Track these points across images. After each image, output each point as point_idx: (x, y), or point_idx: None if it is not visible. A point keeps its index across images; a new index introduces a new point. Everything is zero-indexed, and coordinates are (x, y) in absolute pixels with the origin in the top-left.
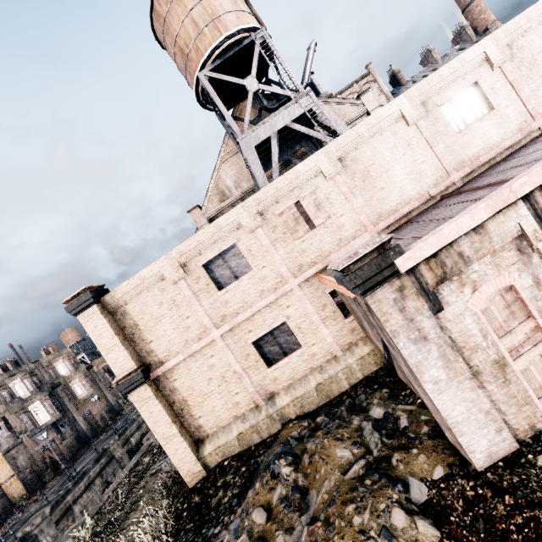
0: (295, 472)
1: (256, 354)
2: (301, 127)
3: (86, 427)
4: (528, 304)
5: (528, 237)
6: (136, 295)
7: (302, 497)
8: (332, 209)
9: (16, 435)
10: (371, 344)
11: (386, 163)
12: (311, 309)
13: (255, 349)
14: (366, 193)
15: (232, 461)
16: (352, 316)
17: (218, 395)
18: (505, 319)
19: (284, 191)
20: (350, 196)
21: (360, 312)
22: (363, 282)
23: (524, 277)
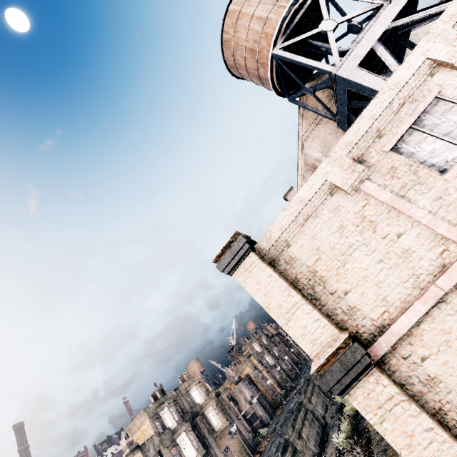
0: None
1: None
2: (408, 18)
3: None
4: None
5: None
6: (299, 228)
7: None
8: None
9: None
10: None
11: None
12: None
13: None
14: None
15: None
16: None
17: None
18: None
19: None
20: None
21: None
22: None
23: None
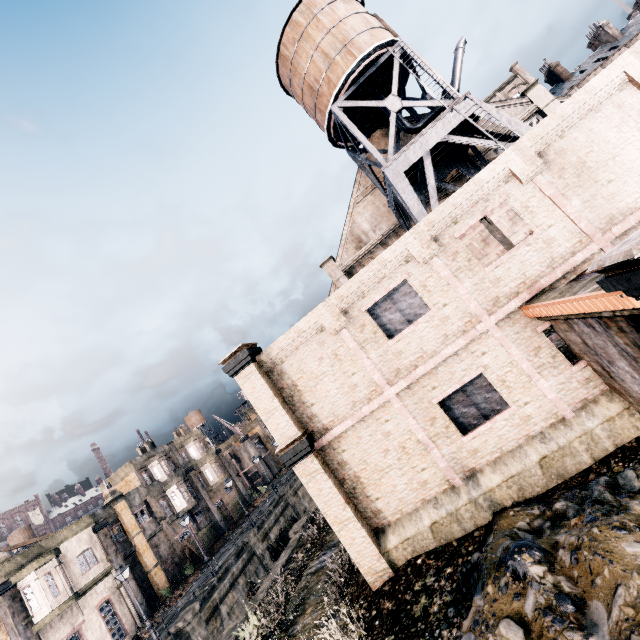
0: (551, 574)
1: (444, 417)
2: (460, 138)
3: (220, 518)
4: None
5: None
6: (293, 350)
7: (578, 610)
8: (534, 220)
9: (157, 521)
10: (621, 399)
11: (611, 147)
12: (518, 355)
13: (442, 411)
14: (584, 192)
15: (428, 560)
16: (583, 361)
17: (399, 470)
18: None
19: (463, 208)
20: (559, 200)
21: (614, 347)
22: None
23: None
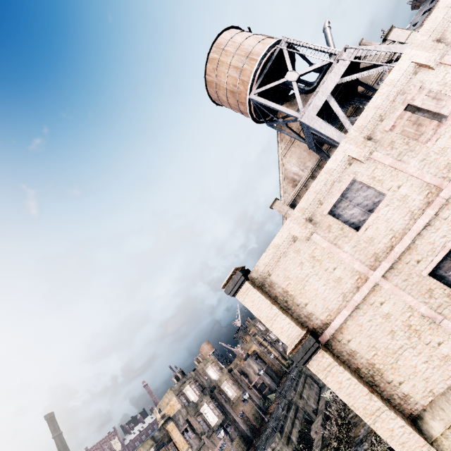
0: None
1: (441, 287)
2: (352, 76)
3: (245, 427)
4: None
5: None
6: (276, 263)
7: None
8: None
9: (199, 436)
10: None
11: None
12: None
13: (436, 281)
14: None
15: None
16: None
17: (413, 350)
18: None
19: (384, 106)
20: None
21: None
22: None
23: None
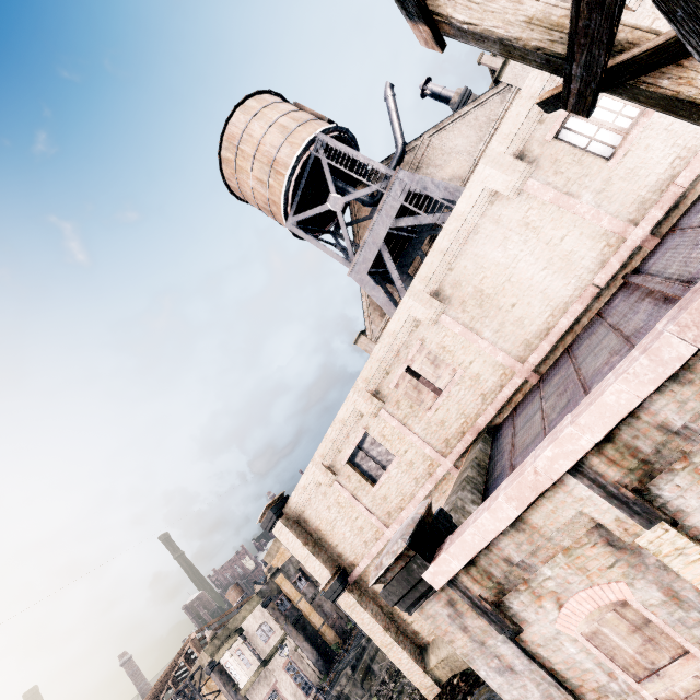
0: None
1: None
2: (408, 220)
3: None
4: (669, 633)
5: (611, 529)
6: (307, 502)
7: None
8: (454, 359)
9: (314, 584)
10: None
11: (503, 268)
12: None
13: None
14: (491, 321)
15: (460, 681)
16: None
17: None
18: (639, 650)
19: (388, 360)
20: (470, 336)
21: None
22: (400, 598)
23: (642, 587)
